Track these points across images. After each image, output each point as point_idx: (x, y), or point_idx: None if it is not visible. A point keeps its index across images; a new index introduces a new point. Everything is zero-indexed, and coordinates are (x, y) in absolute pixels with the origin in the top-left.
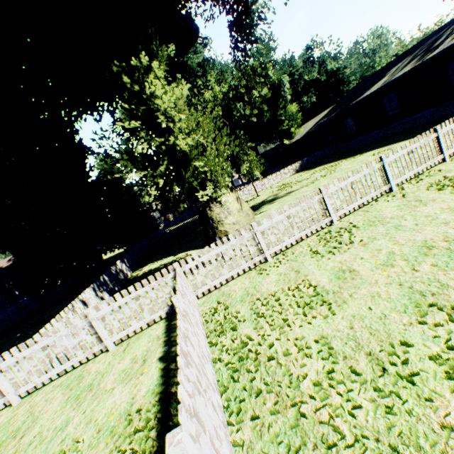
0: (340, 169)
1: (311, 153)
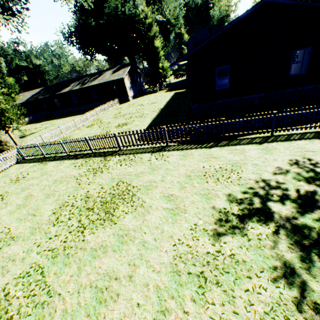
0: (59, 123)
1: (32, 113)
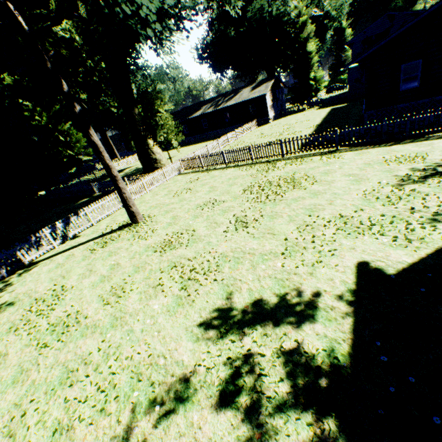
0: (192, 149)
1: None
